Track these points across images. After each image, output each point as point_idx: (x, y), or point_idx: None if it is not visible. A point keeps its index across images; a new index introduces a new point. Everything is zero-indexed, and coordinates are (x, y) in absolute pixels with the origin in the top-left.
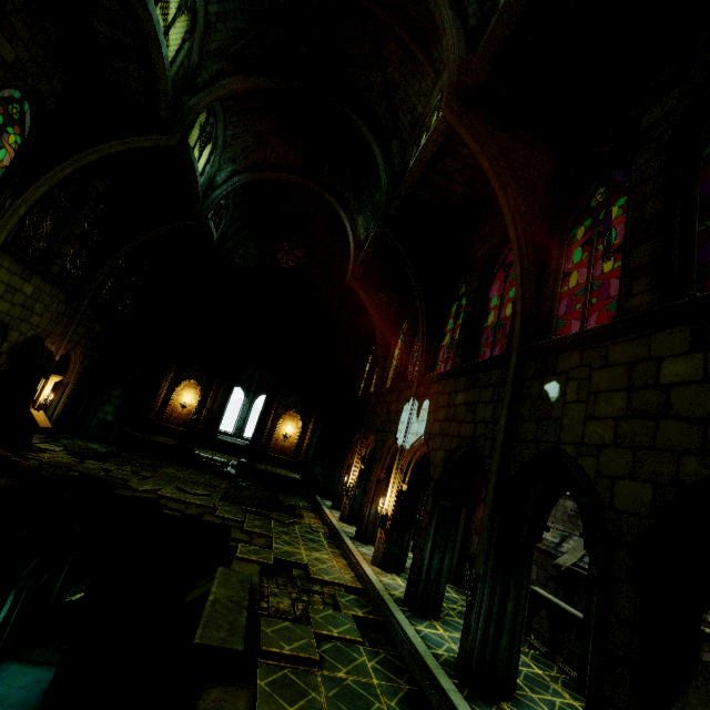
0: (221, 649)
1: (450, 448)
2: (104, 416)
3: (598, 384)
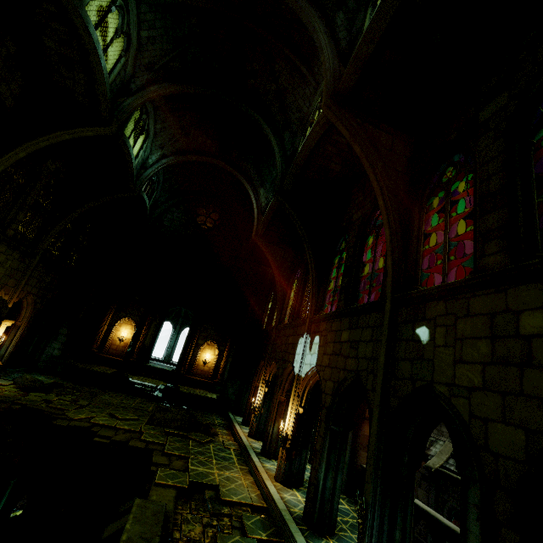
0: None
1: (338, 379)
2: (52, 351)
3: (463, 331)
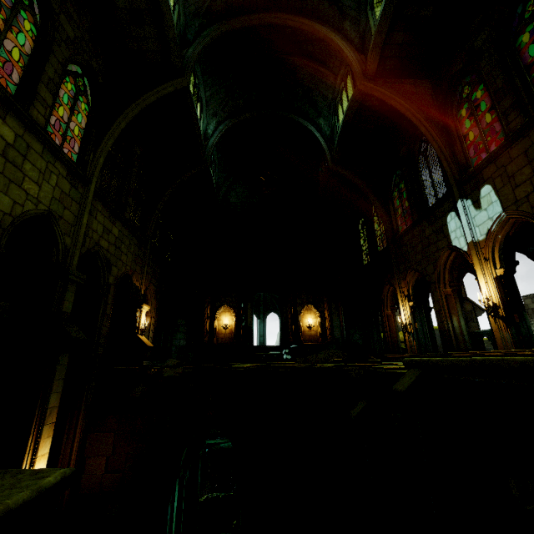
0: None
1: None
2: (179, 342)
3: None
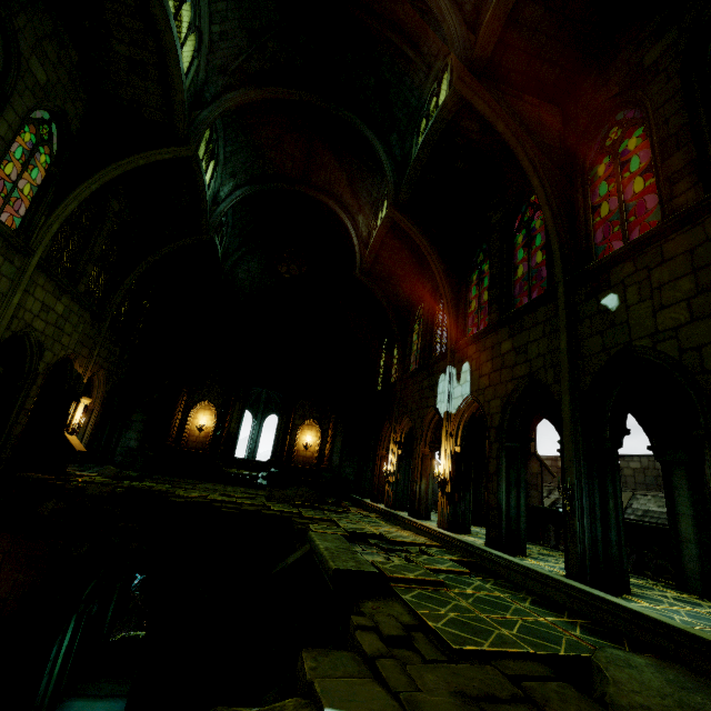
0: (359, 572)
1: (506, 393)
2: (128, 443)
3: (660, 279)
